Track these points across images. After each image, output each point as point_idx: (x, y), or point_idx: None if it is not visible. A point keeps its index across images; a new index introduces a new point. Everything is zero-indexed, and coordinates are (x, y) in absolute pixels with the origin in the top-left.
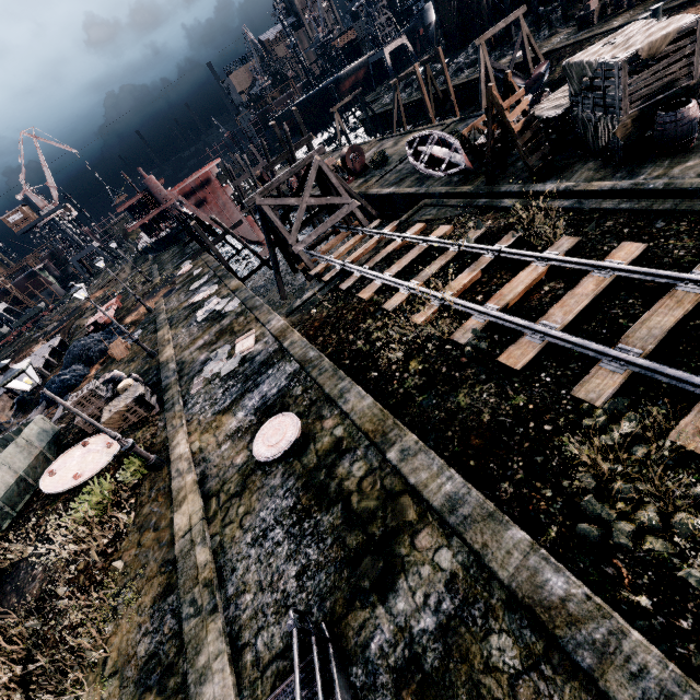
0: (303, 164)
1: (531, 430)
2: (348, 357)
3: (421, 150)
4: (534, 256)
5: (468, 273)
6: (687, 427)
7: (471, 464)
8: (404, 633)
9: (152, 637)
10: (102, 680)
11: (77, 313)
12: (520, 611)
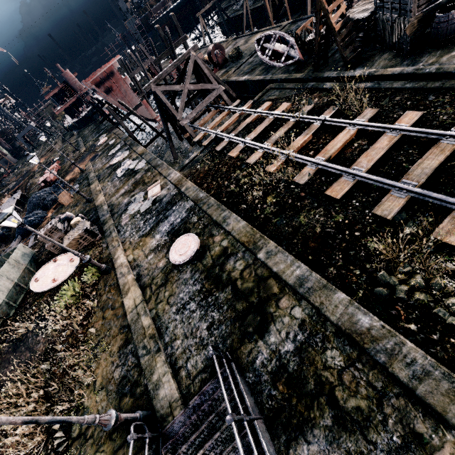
0: (183, 58)
1: (346, 236)
2: (225, 196)
3: (266, 46)
4: (348, 123)
5: (303, 136)
6: (443, 228)
7: (310, 258)
8: (275, 354)
9: (122, 368)
10: (95, 393)
11: (28, 175)
12: (343, 337)
